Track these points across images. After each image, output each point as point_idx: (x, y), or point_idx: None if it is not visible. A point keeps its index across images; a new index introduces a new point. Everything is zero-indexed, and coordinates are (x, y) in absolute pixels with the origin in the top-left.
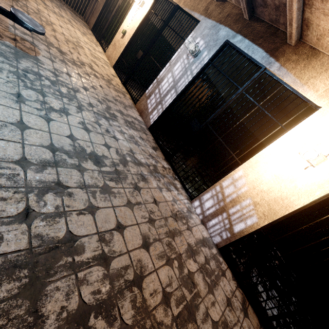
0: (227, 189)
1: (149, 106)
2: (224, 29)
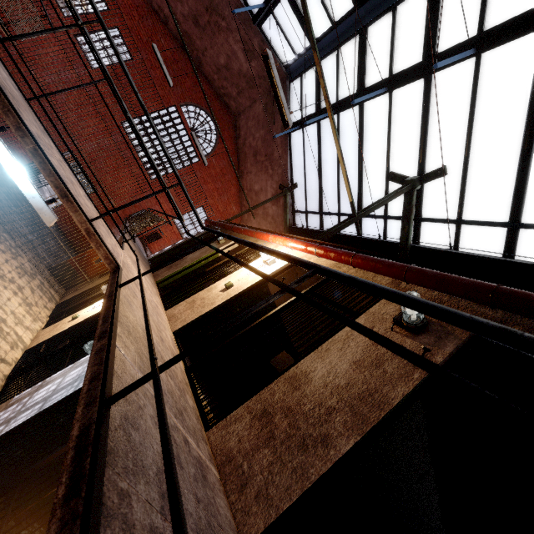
0: None
1: None
2: None
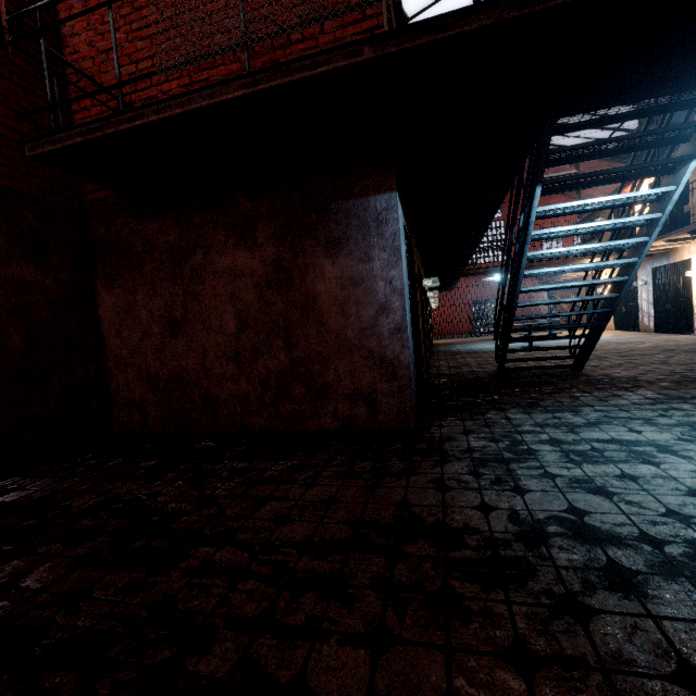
0: None
1: (646, 324)
2: (647, 266)
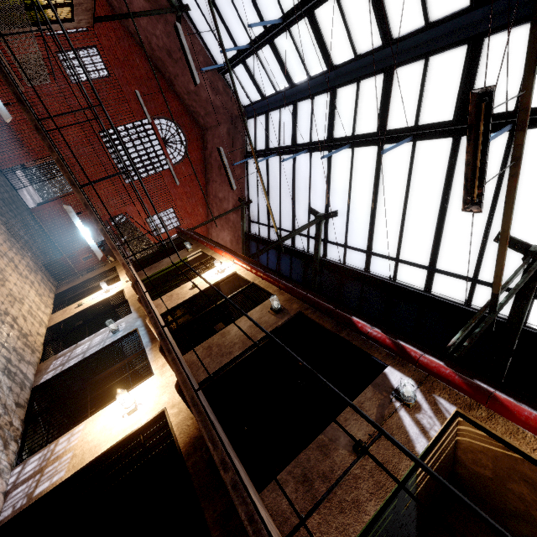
0: (61, 445)
1: (51, 366)
2: (140, 321)
